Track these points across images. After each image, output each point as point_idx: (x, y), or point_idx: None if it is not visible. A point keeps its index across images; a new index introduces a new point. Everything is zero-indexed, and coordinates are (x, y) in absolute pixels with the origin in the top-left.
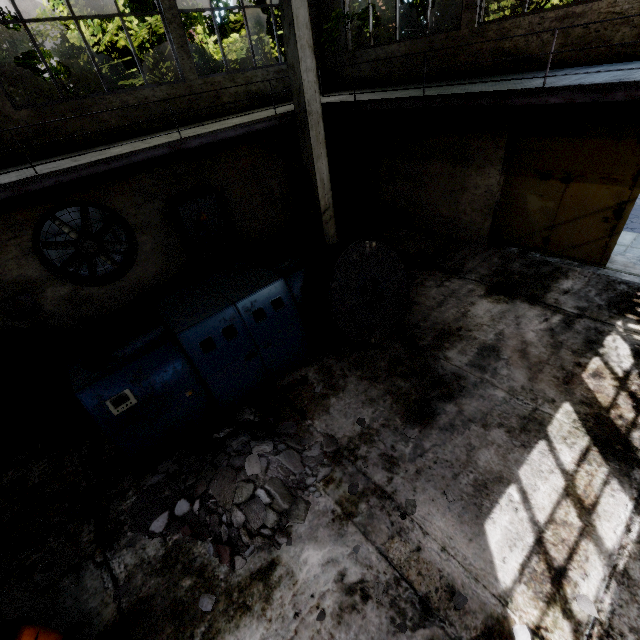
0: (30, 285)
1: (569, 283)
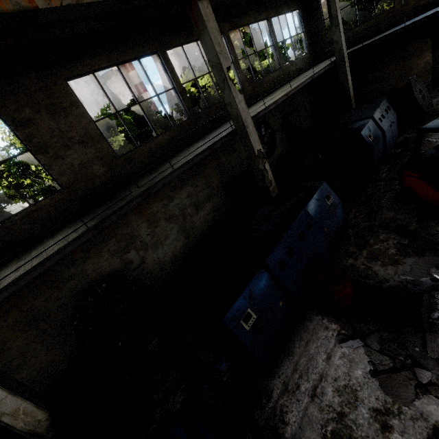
0: None
1: None
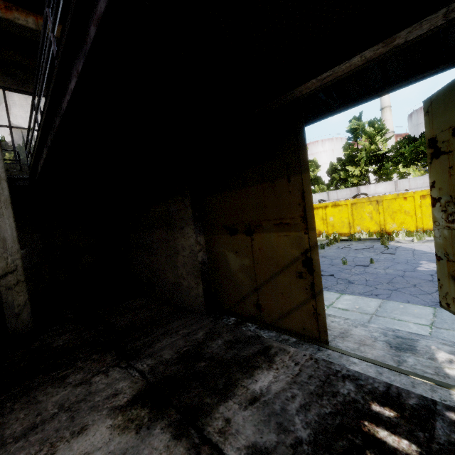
0: None
1: (268, 377)
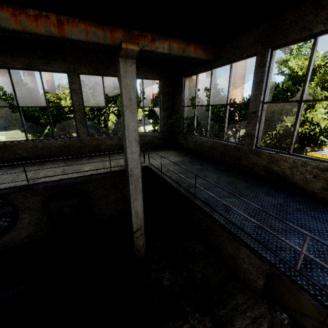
0: None
1: None
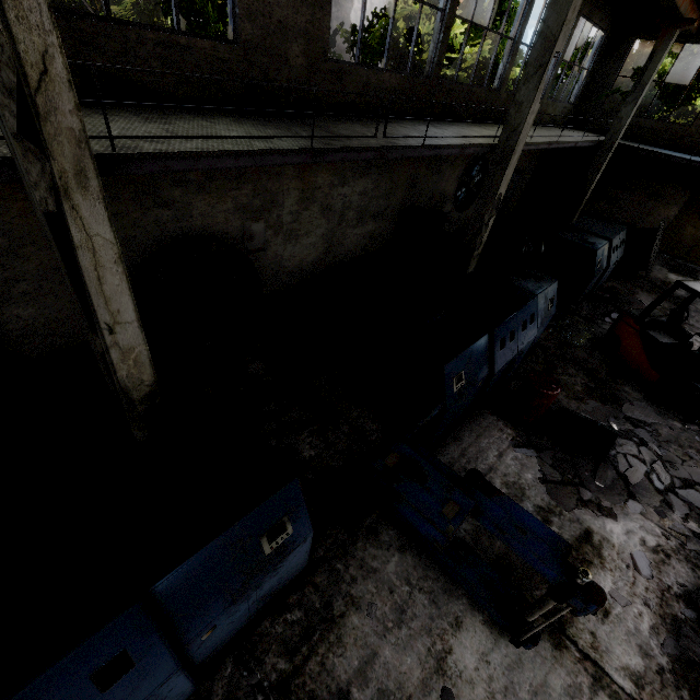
0: (446, 198)
1: None
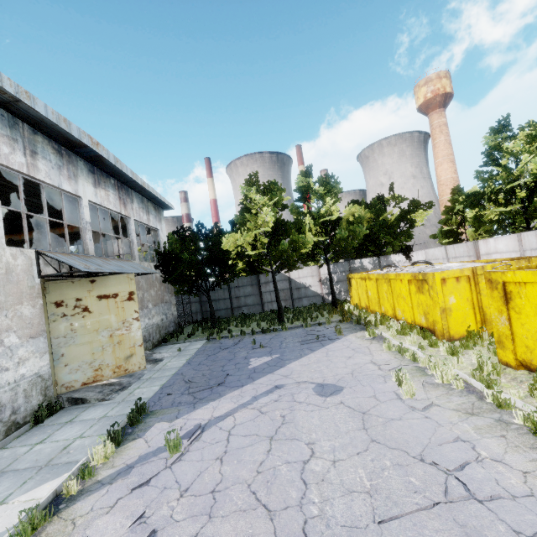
0: None
1: None
